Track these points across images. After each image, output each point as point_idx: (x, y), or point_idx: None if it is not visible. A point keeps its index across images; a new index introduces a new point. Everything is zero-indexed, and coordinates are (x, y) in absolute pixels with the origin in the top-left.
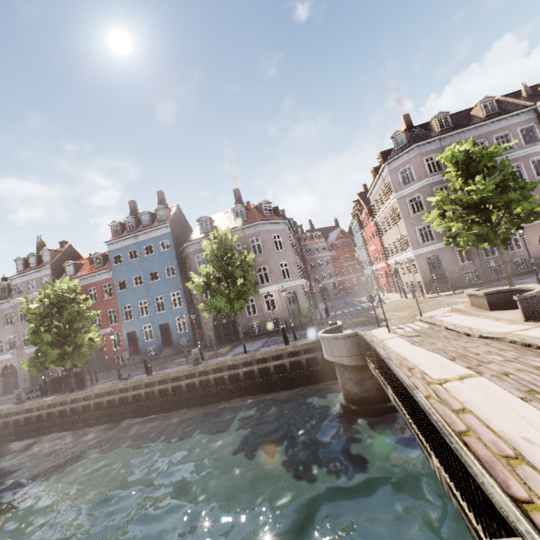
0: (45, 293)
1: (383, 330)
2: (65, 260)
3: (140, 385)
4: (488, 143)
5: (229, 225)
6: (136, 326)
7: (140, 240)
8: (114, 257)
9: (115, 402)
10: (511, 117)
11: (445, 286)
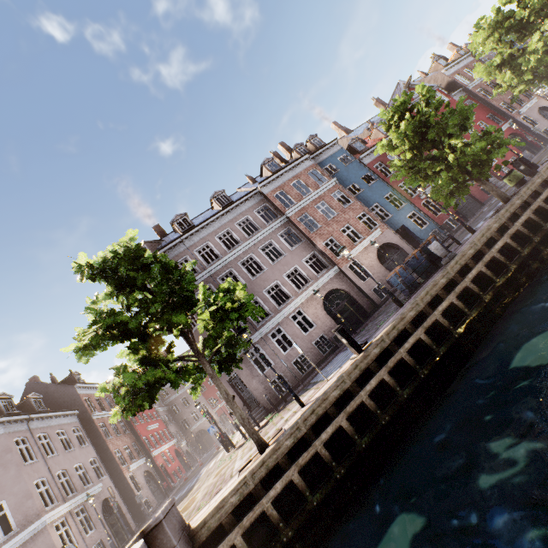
0: None
1: None
2: None
3: None
4: (233, 230)
5: None
6: None
7: None
8: None
9: None
10: (244, 203)
11: (260, 411)
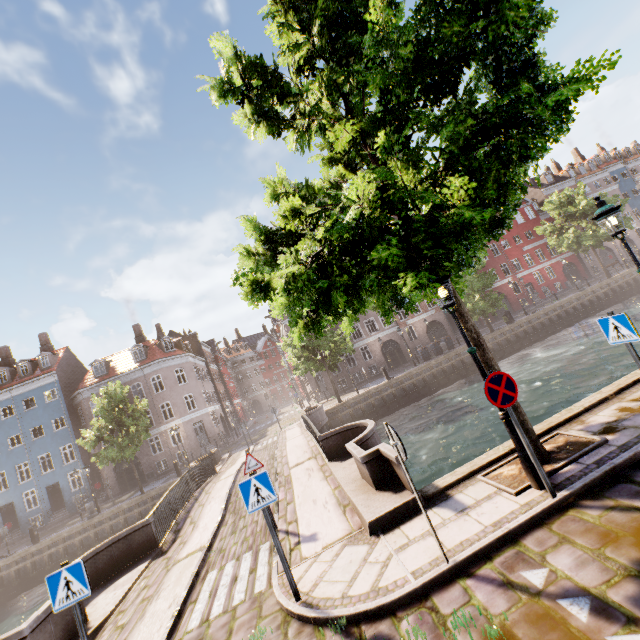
0: None
1: (250, 448)
2: None
3: (25, 556)
4: None
5: (128, 365)
6: (13, 495)
7: (17, 394)
8: None
9: None
10: None
11: (327, 394)
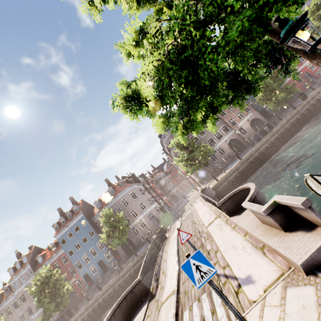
0: (36, 279)
1: (179, 220)
2: (35, 255)
3: (99, 297)
4: None
5: (109, 199)
6: (86, 270)
7: (70, 226)
8: (61, 241)
9: (91, 313)
10: None
11: (208, 179)
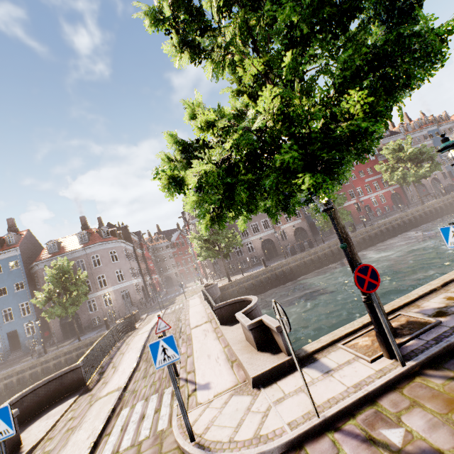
0: None
1: (162, 311)
2: None
3: None
4: None
5: (75, 246)
6: None
7: None
8: None
9: None
10: None
11: (220, 275)
